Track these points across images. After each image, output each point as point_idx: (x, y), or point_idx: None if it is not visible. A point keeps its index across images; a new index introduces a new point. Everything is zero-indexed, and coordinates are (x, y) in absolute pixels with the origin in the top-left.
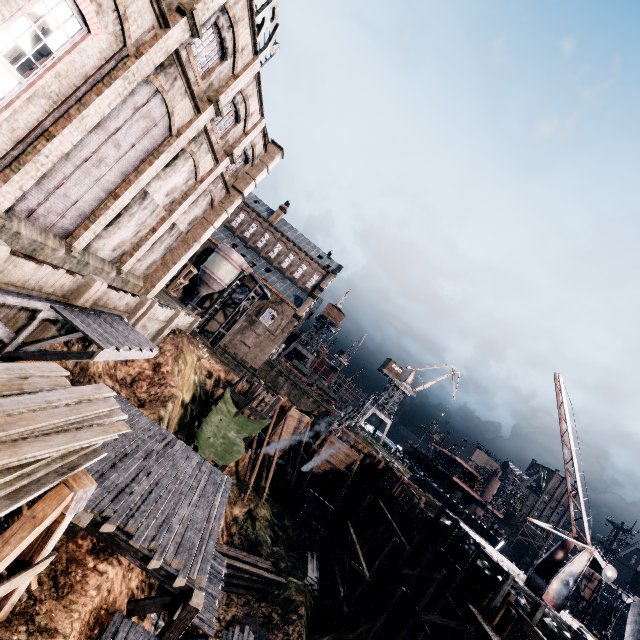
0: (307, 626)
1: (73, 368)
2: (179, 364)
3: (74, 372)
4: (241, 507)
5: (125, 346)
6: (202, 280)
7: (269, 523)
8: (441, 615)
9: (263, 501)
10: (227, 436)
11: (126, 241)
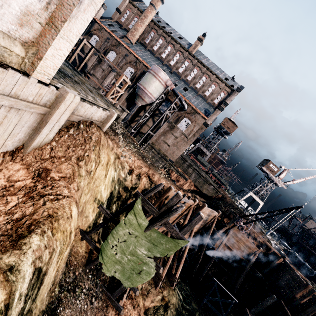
0: None
1: None
2: (87, 164)
3: None
4: (152, 296)
5: None
6: (137, 94)
7: (177, 310)
8: None
9: (173, 288)
10: (136, 253)
11: None
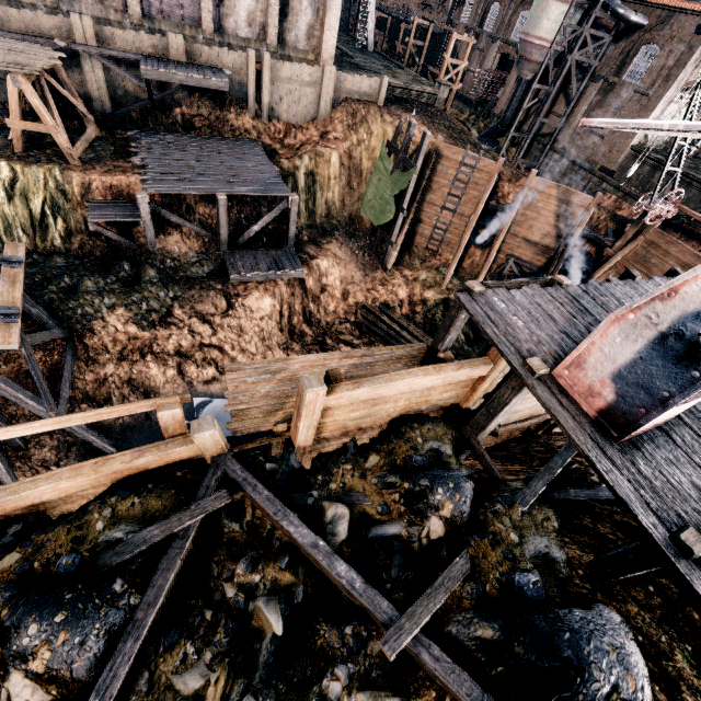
0: None
1: (208, 116)
2: (359, 134)
3: (210, 119)
4: (437, 294)
5: (173, 71)
6: (518, 56)
7: (470, 321)
8: None
9: None
10: (383, 196)
11: (255, 12)
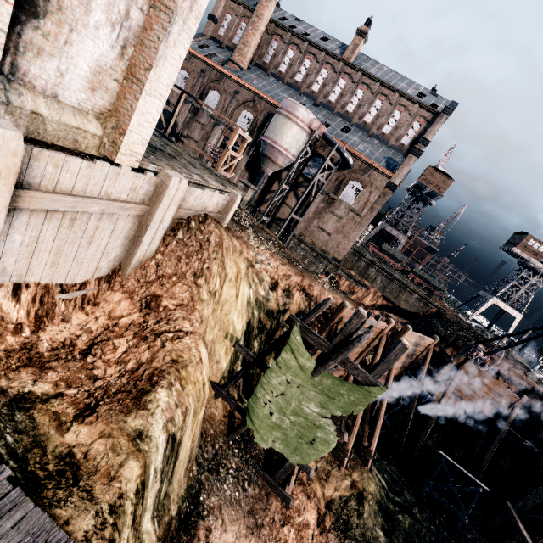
0: None
1: None
2: (208, 281)
3: None
4: (335, 482)
5: None
6: (264, 155)
7: (380, 504)
8: None
9: (368, 468)
10: (302, 411)
11: None
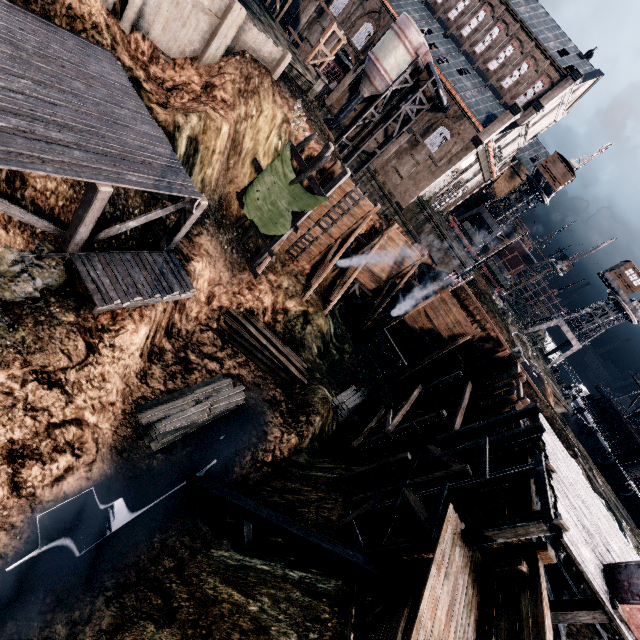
0: (318, 437)
1: None
2: (249, 105)
3: None
4: (297, 305)
5: None
6: (364, 72)
7: (323, 336)
8: (425, 503)
9: (325, 313)
10: (277, 204)
11: None
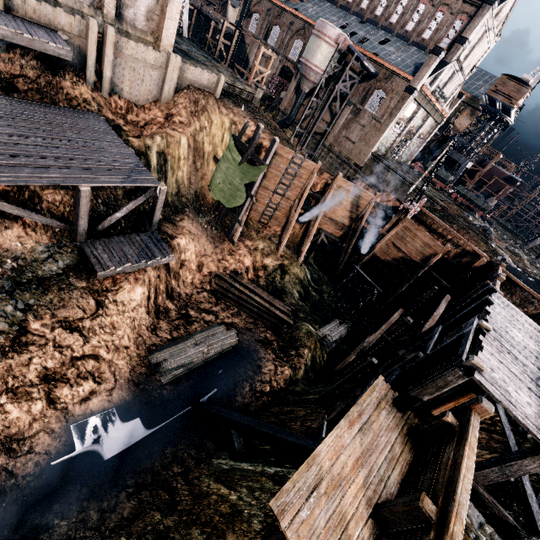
0: (311, 368)
1: (36, 79)
2: (201, 121)
3: (39, 83)
4: (274, 260)
5: None
6: (300, 74)
7: (301, 281)
8: None
9: (299, 263)
10: (233, 183)
11: None
